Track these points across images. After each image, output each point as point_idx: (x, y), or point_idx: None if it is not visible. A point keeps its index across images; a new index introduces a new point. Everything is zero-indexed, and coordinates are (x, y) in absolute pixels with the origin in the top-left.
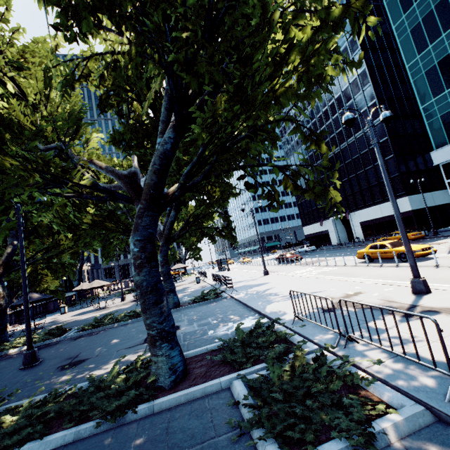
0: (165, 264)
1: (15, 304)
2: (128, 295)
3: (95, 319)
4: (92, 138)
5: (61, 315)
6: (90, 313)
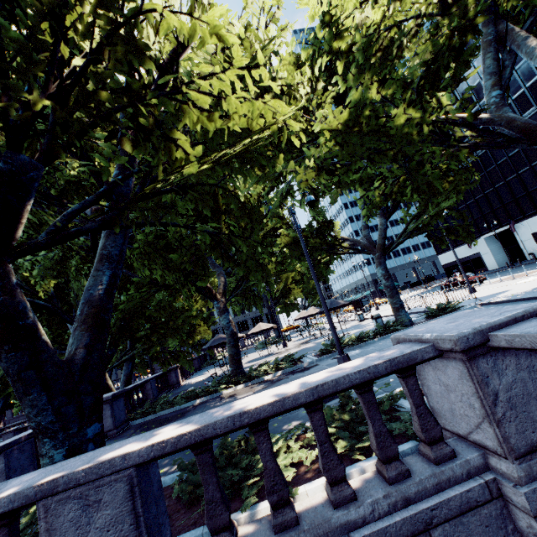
0: (389, 276)
1: (211, 345)
2: (273, 346)
3: (325, 345)
4: (438, 97)
5: (223, 367)
6: (270, 357)
